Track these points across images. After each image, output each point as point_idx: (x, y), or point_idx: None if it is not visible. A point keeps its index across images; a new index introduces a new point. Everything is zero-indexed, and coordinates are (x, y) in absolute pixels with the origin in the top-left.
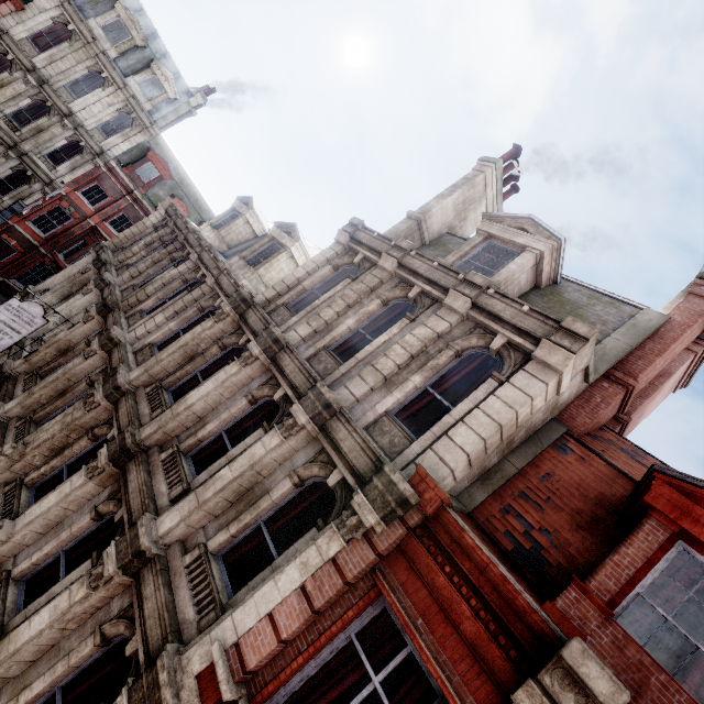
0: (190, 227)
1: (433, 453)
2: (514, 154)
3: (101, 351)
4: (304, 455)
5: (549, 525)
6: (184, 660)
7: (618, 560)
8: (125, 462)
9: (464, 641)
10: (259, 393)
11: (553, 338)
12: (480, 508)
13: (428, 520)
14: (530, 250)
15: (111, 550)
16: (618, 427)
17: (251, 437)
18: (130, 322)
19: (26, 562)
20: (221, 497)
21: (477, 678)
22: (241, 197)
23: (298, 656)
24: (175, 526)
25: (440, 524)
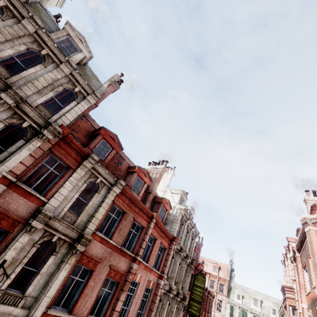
0: None
1: (61, 120)
2: None
3: None
4: (5, 114)
5: (79, 136)
6: None
7: (95, 142)
8: None
9: (73, 158)
10: None
11: (92, 95)
12: None
13: (63, 137)
14: (83, 53)
15: None
16: None
17: None
18: None
19: None
20: None
21: (75, 163)
22: None
23: (31, 169)
24: None
25: (66, 137)
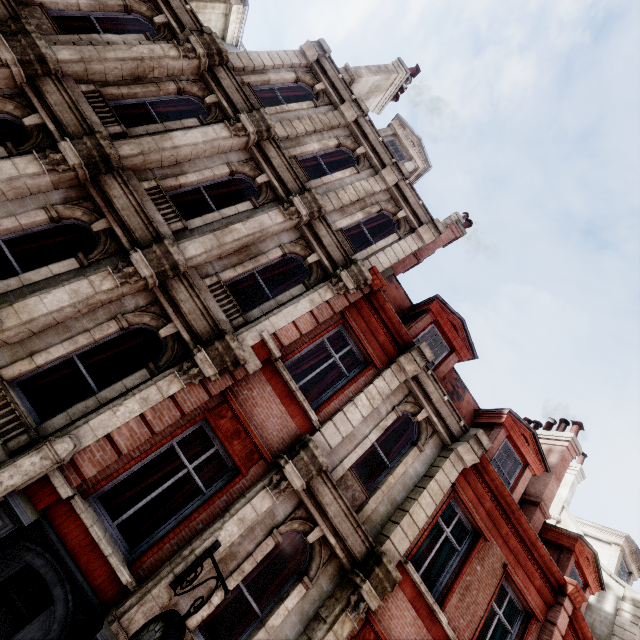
0: None
1: (369, 263)
2: (414, 73)
3: None
4: (288, 237)
5: None
6: (240, 339)
7: (417, 326)
8: (99, 173)
9: (379, 343)
10: (239, 168)
11: (429, 226)
12: None
13: (369, 294)
14: (414, 162)
15: (139, 257)
16: None
17: (241, 205)
18: None
19: None
20: (236, 245)
21: (382, 355)
22: None
23: (305, 343)
24: (198, 255)
25: (374, 297)
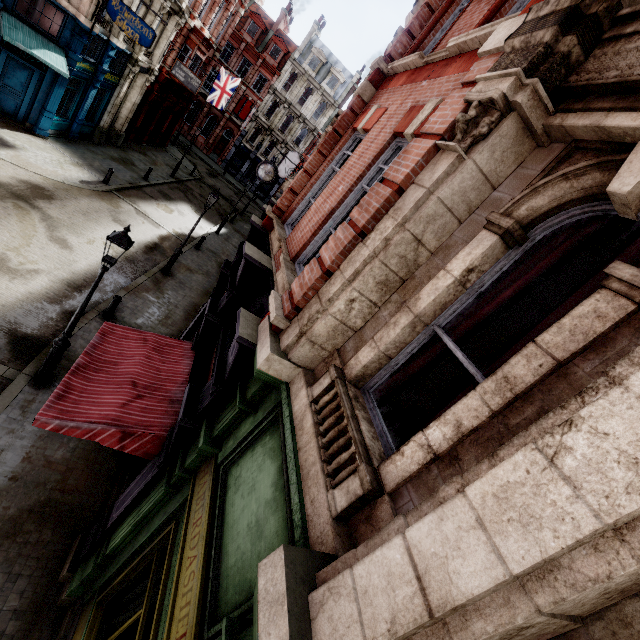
0: None
1: None
2: None
3: None
4: None
5: None
6: None
7: None
8: None
9: None
10: None
11: None
12: None
13: None
14: None
15: None
16: None
17: None
18: None
19: None
20: None
21: None
22: None
23: None
24: None
25: None
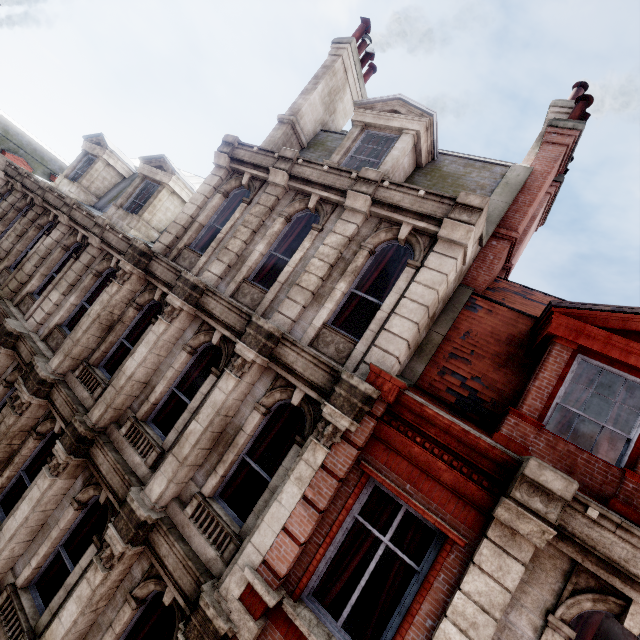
0: (44, 185)
1: (378, 349)
2: (364, 30)
3: (4, 349)
4: (262, 386)
5: (478, 372)
6: (223, 592)
7: (539, 384)
8: (87, 449)
9: (447, 488)
10: (195, 342)
11: (453, 215)
12: (422, 378)
13: (391, 407)
14: (407, 132)
15: (111, 532)
16: (504, 273)
17: (204, 385)
18: (22, 309)
19: (27, 570)
20: (199, 449)
21: (463, 510)
22: (88, 137)
23: (319, 549)
24: (165, 489)
25: (402, 406)
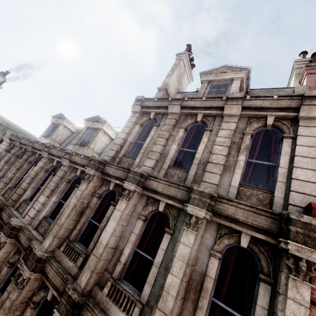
0: (33, 140)
1: (296, 193)
2: (189, 49)
3: (9, 239)
4: (209, 236)
5: None
6: None
7: None
8: (78, 313)
9: None
10: (146, 212)
11: (306, 103)
12: None
13: None
14: (236, 79)
15: None
16: None
17: (163, 243)
18: (20, 211)
19: None
20: (179, 300)
21: None
22: (54, 116)
23: None
24: None
25: None
